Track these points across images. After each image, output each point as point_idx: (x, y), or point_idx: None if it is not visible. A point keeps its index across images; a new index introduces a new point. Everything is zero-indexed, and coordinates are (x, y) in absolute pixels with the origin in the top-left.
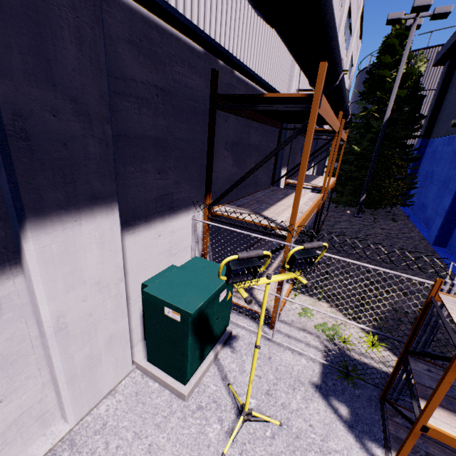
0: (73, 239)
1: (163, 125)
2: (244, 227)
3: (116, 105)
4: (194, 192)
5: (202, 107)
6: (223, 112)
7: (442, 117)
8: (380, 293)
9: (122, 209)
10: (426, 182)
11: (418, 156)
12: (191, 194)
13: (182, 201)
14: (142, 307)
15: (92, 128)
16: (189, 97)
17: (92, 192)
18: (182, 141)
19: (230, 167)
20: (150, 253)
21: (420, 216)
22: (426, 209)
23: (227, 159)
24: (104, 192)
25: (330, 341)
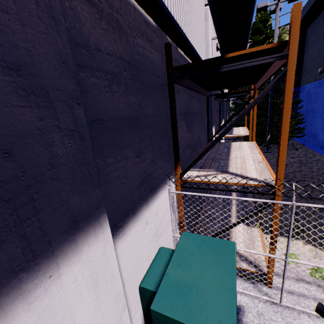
0: (49, 308)
1: (134, 103)
2: (223, 190)
3: (83, 82)
4: (166, 165)
5: (161, 81)
6: (175, 86)
7: (306, 69)
8: None
9: (108, 213)
10: (309, 117)
11: (299, 99)
12: (164, 169)
13: (159, 179)
14: (142, 311)
15: (56, 115)
16: (151, 72)
17: (69, 216)
18: (152, 117)
19: (185, 134)
20: (141, 246)
21: (312, 142)
22: (317, 136)
23: (183, 127)
24: (87, 206)
25: None
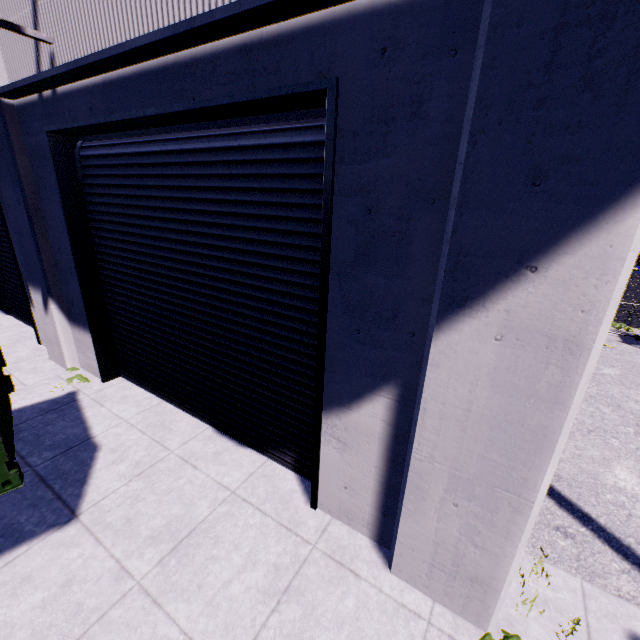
0: None
1: None
2: None
3: None
4: None
5: None
6: None
7: None
8: (639, 317)
9: None
10: None
11: None
12: None
13: None
14: None
15: None
16: None
17: None
18: None
19: None
20: None
21: None
22: None
23: None
24: None
25: (617, 331)
